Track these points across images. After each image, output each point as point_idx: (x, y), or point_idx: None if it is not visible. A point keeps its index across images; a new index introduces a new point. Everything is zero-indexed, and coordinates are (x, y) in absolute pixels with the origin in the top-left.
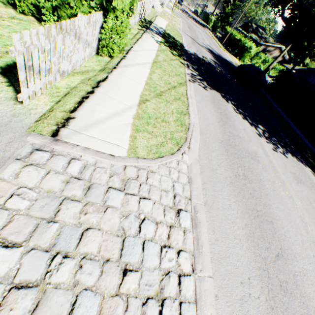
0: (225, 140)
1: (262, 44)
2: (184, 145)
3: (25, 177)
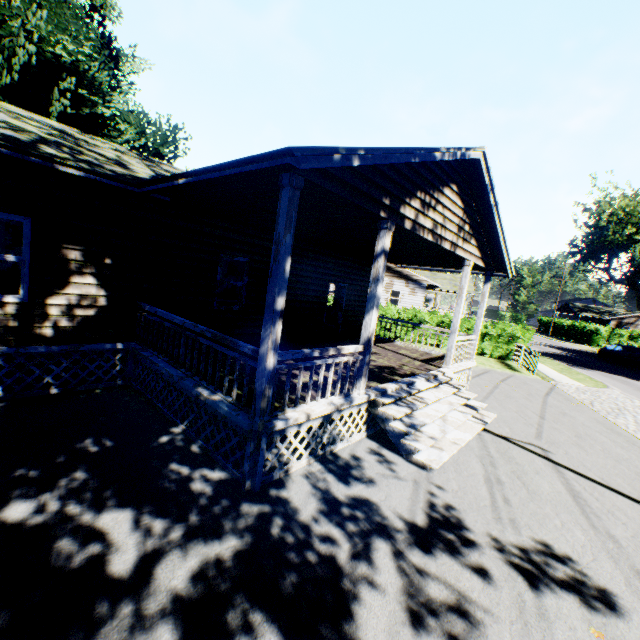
0: (635, 389)
1: (608, 318)
2: (608, 386)
3: (563, 387)
